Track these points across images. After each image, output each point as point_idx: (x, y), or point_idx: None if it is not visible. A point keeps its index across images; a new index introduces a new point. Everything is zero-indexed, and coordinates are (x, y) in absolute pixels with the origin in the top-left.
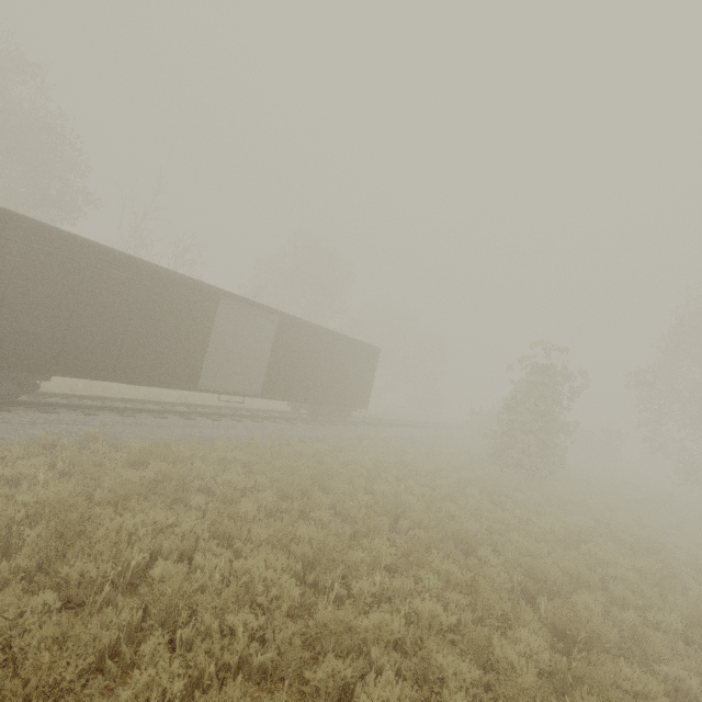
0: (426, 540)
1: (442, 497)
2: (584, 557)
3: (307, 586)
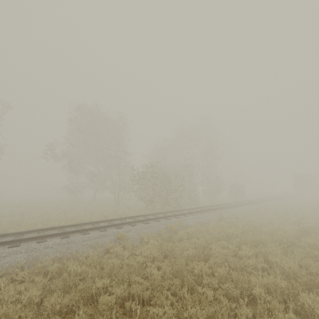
0: None
1: None
2: None
3: None
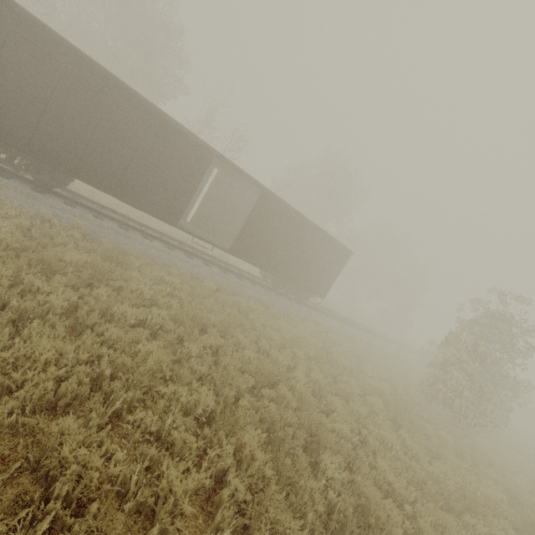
0: (265, 414)
1: (337, 391)
2: (460, 530)
3: (103, 392)
